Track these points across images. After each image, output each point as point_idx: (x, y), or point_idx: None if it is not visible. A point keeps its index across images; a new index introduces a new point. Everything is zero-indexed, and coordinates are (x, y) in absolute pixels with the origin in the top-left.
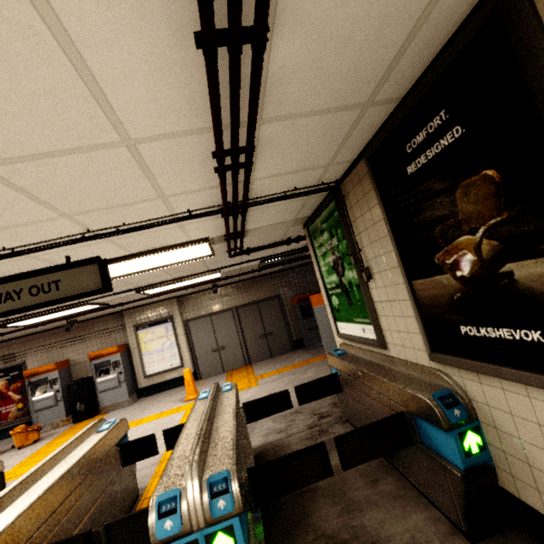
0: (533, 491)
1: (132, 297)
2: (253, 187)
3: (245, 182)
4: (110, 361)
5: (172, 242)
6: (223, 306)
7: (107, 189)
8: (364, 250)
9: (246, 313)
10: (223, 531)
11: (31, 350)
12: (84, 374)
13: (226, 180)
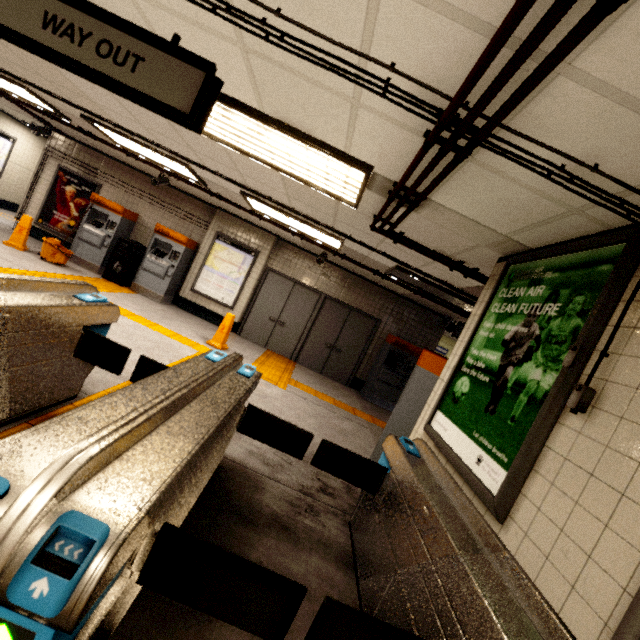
0: None
1: (234, 197)
2: (541, 96)
3: (560, 46)
4: (171, 247)
5: (322, 134)
6: (316, 284)
7: None
8: (616, 359)
9: (331, 309)
10: (13, 630)
11: (113, 179)
12: (143, 241)
13: (523, 20)
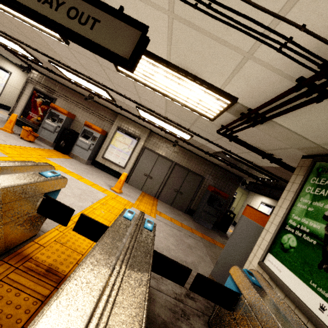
0: None
1: (130, 109)
2: None
3: None
4: (93, 134)
5: (208, 76)
6: (170, 157)
7: None
8: None
9: (178, 171)
10: None
11: (63, 96)
12: (77, 129)
13: None
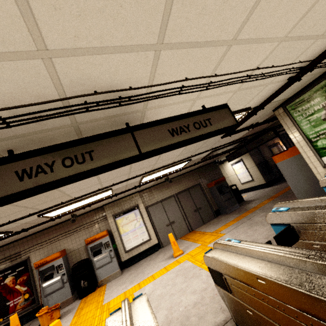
0: None
1: (127, 187)
2: None
3: None
4: (101, 243)
5: (237, 108)
6: (168, 194)
7: None
8: None
9: (182, 197)
10: None
11: (33, 247)
12: (78, 258)
13: None
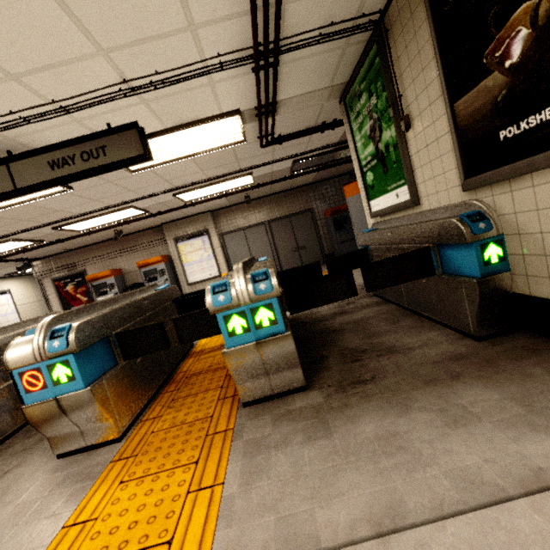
0: (544, 281)
1: (169, 205)
2: (285, 17)
3: None
4: (156, 270)
5: (203, 114)
6: (256, 220)
7: (138, 6)
8: (405, 94)
9: (278, 227)
10: (265, 307)
11: (88, 260)
12: (136, 281)
13: (256, 0)
